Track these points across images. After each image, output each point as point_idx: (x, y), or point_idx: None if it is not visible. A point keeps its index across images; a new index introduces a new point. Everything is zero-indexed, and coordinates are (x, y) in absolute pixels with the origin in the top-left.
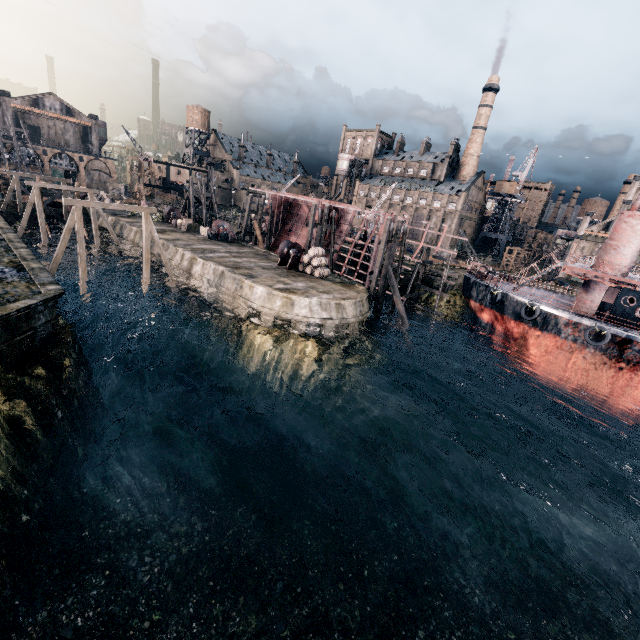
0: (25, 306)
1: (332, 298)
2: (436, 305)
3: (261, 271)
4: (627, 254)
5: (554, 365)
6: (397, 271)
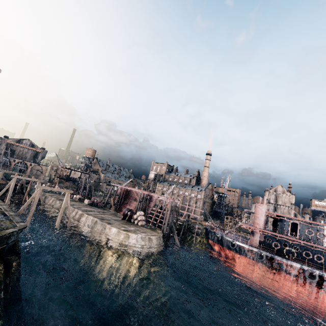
0: (12, 231)
1: (147, 235)
2: (194, 242)
3: (114, 221)
4: (262, 220)
5: (249, 273)
6: (175, 224)
